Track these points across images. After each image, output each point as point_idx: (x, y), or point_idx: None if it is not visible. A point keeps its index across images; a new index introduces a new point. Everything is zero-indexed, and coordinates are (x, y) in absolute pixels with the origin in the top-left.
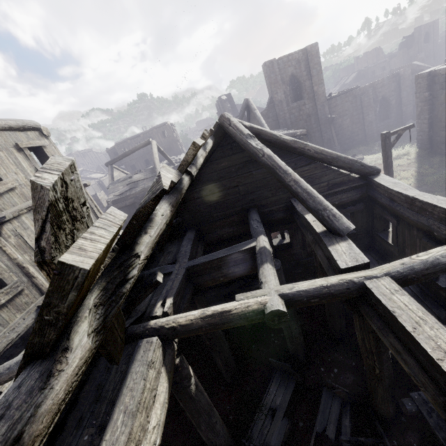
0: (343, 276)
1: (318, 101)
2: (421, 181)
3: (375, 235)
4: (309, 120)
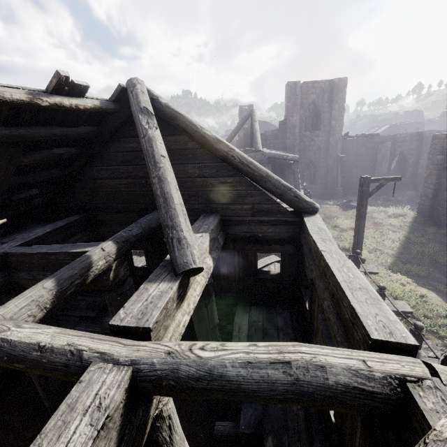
0: (81, 338)
1: (332, 136)
2: (406, 248)
3: (300, 290)
4: (318, 153)
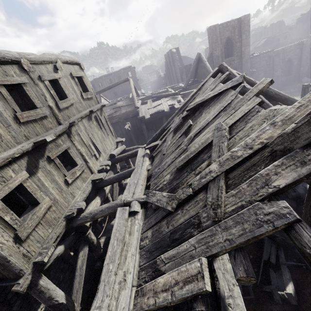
0: None
1: (243, 58)
2: None
3: None
4: None
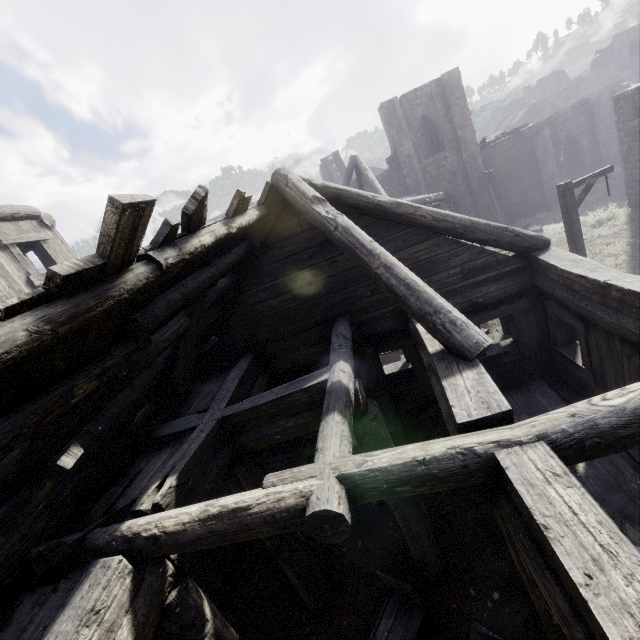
0: (456, 440)
1: (465, 151)
2: (638, 259)
3: (554, 351)
4: (453, 181)
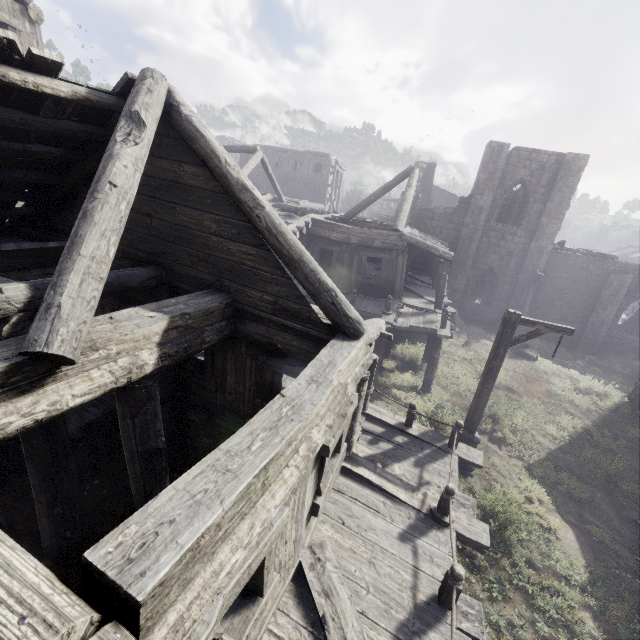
0: None
1: (537, 241)
2: (576, 446)
3: None
4: (506, 260)
